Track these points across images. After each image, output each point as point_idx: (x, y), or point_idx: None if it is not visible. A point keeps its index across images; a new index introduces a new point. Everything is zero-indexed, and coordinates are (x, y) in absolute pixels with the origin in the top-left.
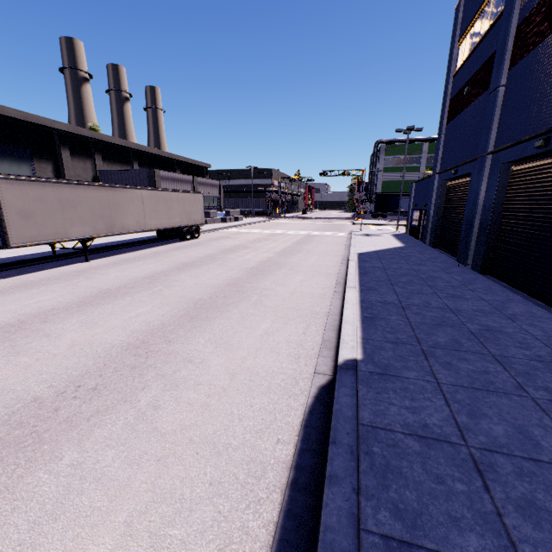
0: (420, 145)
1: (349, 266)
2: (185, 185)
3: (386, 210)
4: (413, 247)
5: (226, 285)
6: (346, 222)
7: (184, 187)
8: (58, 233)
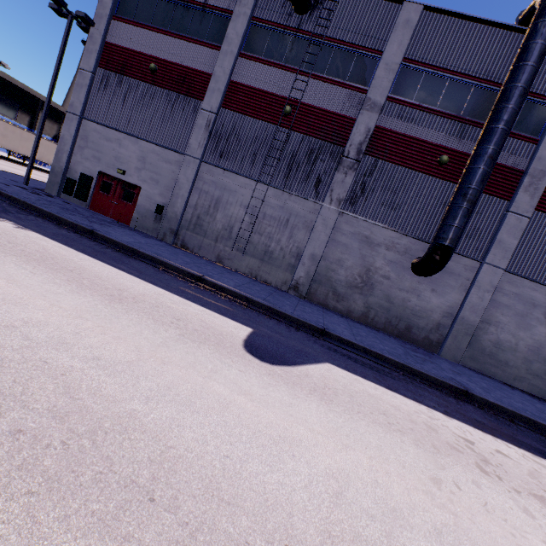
0: None
1: None
2: None
3: None
4: None
5: None
6: None
7: None
8: (15, 148)
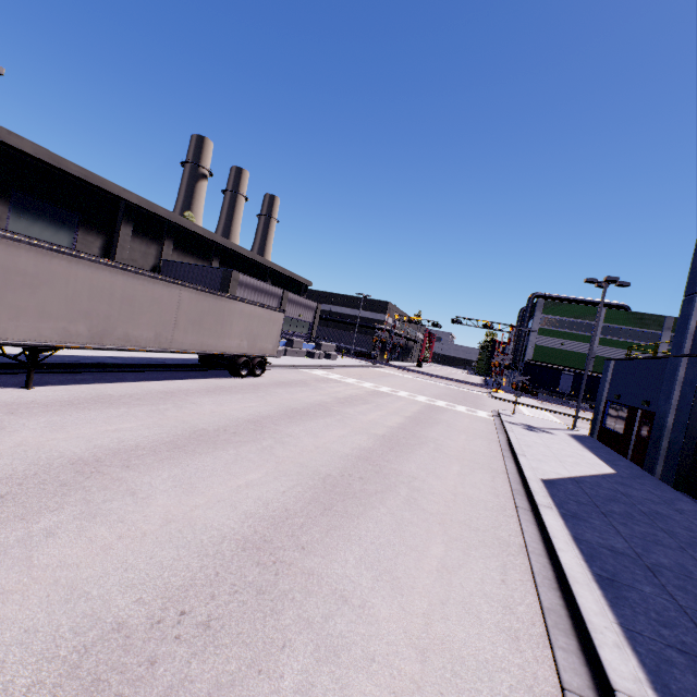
0: (593, 309)
1: (552, 532)
2: (269, 298)
3: (539, 385)
4: (638, 480)
5: (240, 543)
6: (479, 390)
7: (267, 301)
8: None
